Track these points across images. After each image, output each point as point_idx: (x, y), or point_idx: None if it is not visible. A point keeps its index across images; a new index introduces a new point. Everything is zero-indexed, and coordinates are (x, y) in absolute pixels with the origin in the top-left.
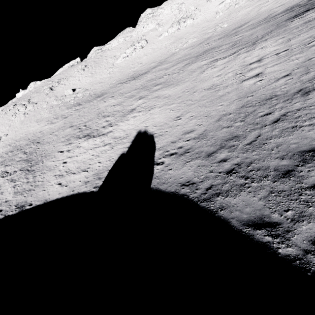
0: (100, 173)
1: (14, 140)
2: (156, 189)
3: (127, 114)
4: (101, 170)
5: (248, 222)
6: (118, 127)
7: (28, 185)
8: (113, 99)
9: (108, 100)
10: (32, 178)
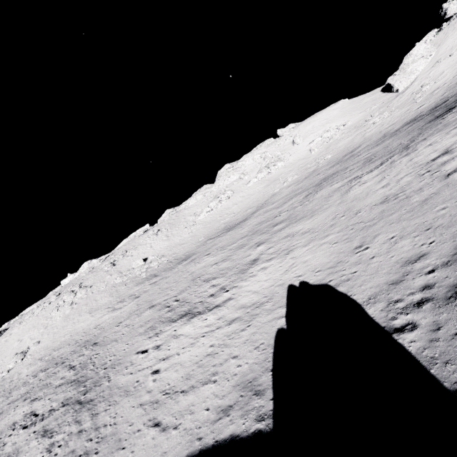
0: (252, 381)
1: (50, 349)
2: None
3: (248, 269)
4: (248, 373)
5: None
6: (241, 290)
7: (82, 439)
8: (211, 257)
9: (202, 260)
10: (89, 421)
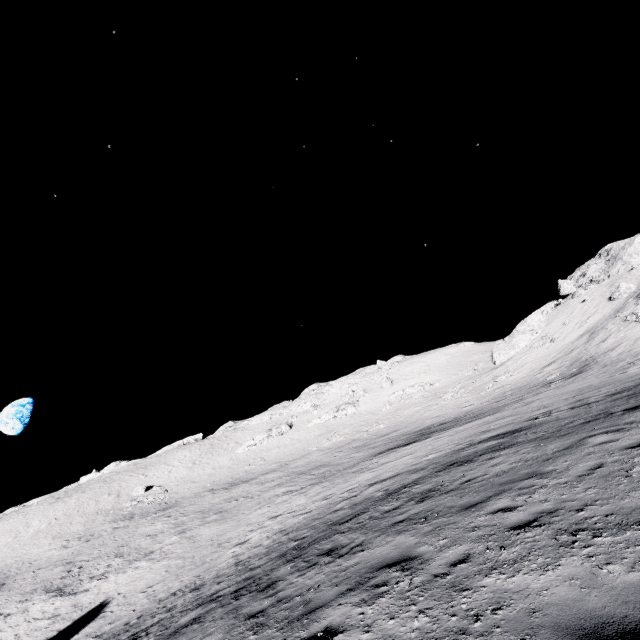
0: None
1: None
2: None
3: (137, 560)
4: None
5: None
6: (102, 584)
7: None
8: (163, 522)
9: (157, 522)
10: None
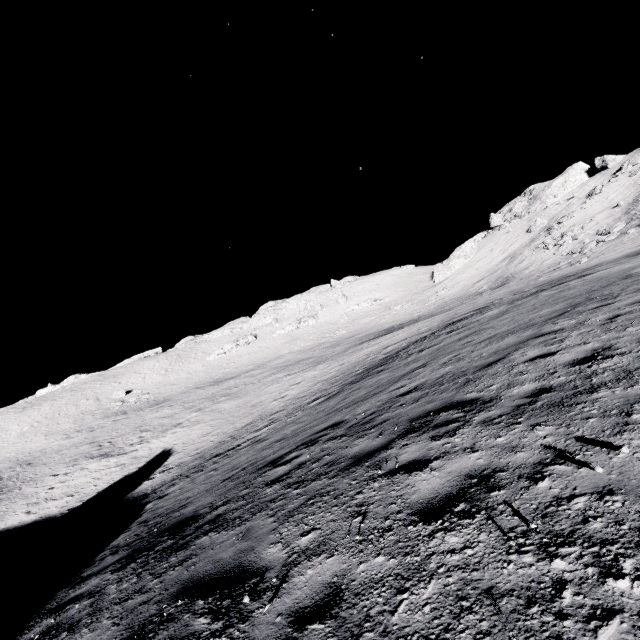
0: (87, 496)
1: None
2: (125, 498)
3: (169, 430)
4: (90, 493)
5: (150, 496)
6: (147, 445)
7: None
8: (169, 409)
9: (162, 410)
10: None
